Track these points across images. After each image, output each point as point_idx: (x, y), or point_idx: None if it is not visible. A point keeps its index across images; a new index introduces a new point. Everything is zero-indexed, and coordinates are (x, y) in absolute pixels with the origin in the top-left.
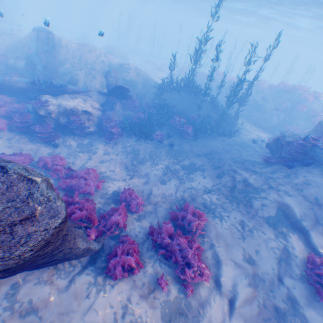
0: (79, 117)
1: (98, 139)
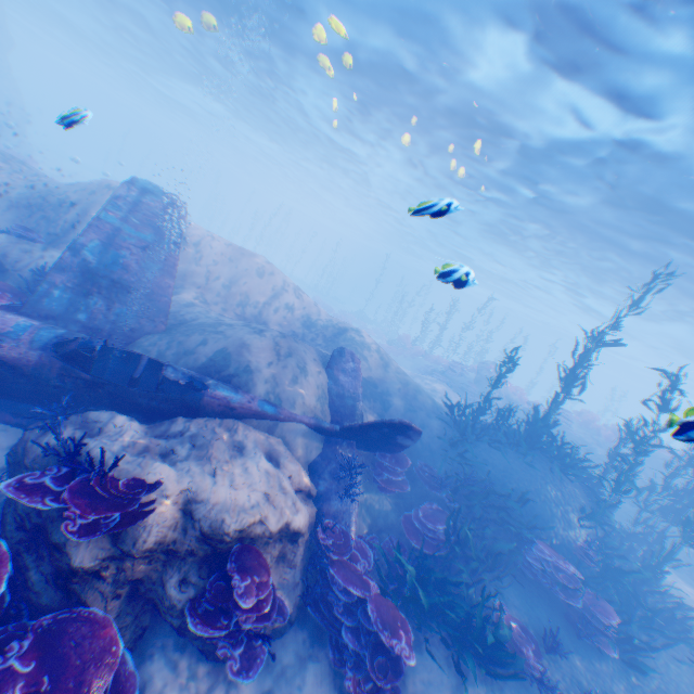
0: (265, 569)
1: (300, 668)
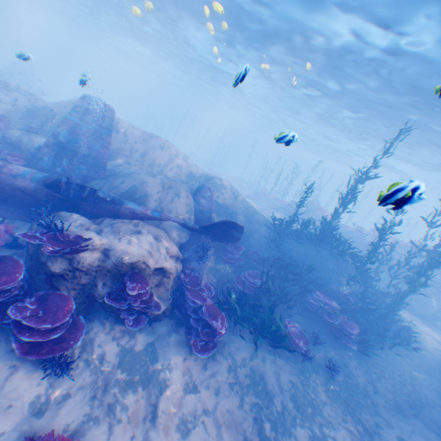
0: (145, 282)
1: (168, 334)
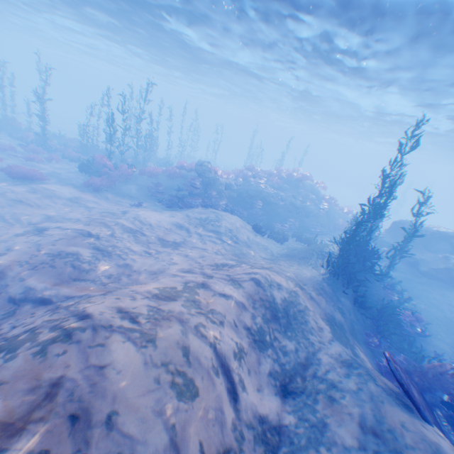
0: None
1: None
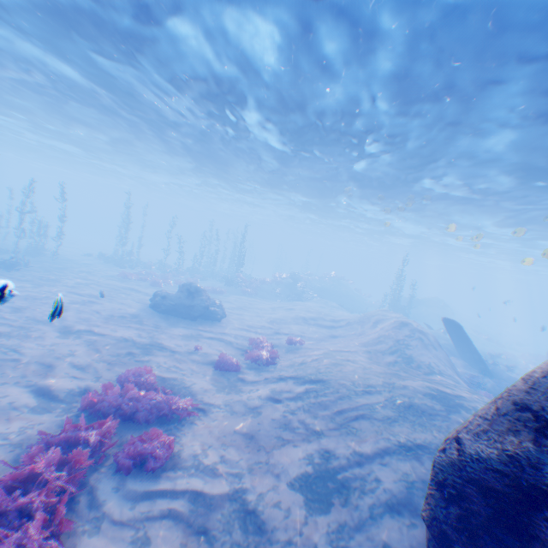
0: None
1: None
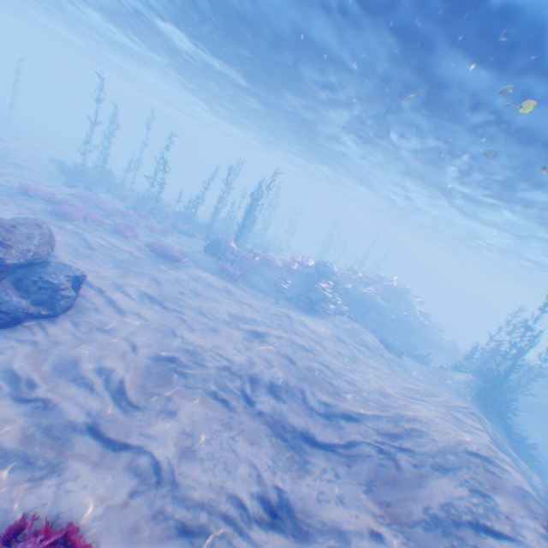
0: None
1: None
